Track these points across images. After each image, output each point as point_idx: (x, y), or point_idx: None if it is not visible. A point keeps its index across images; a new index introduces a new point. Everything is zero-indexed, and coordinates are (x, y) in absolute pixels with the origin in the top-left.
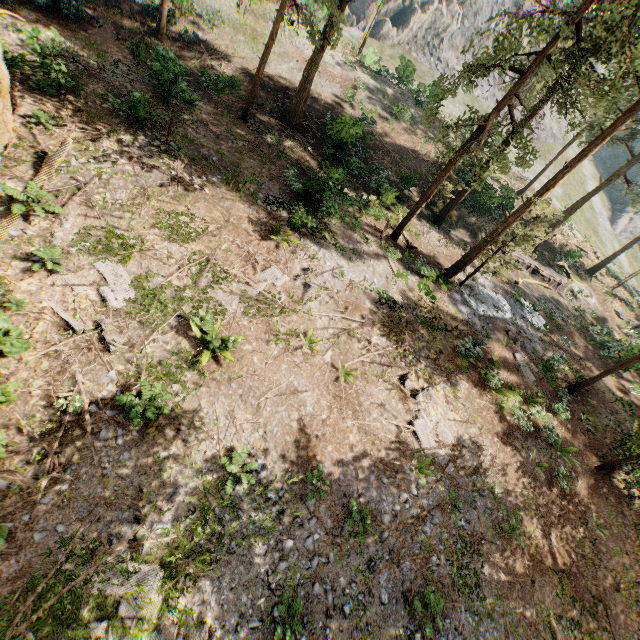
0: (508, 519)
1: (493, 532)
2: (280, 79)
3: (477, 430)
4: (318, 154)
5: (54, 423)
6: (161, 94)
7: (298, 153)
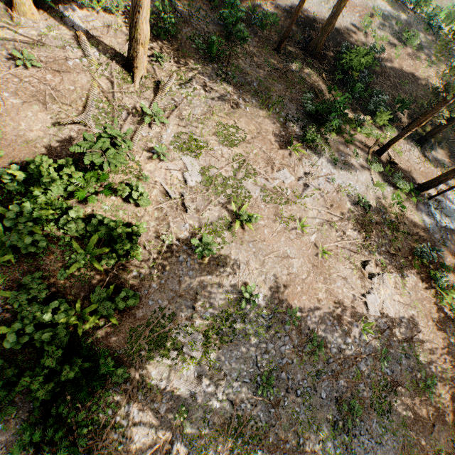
0: (424, 379)
1: (410, 384)
2: (309, 13)
3: (415, 313)
4: (329, 79)
5: (159, 247)
6: (225, 33)
7: (313, 78)
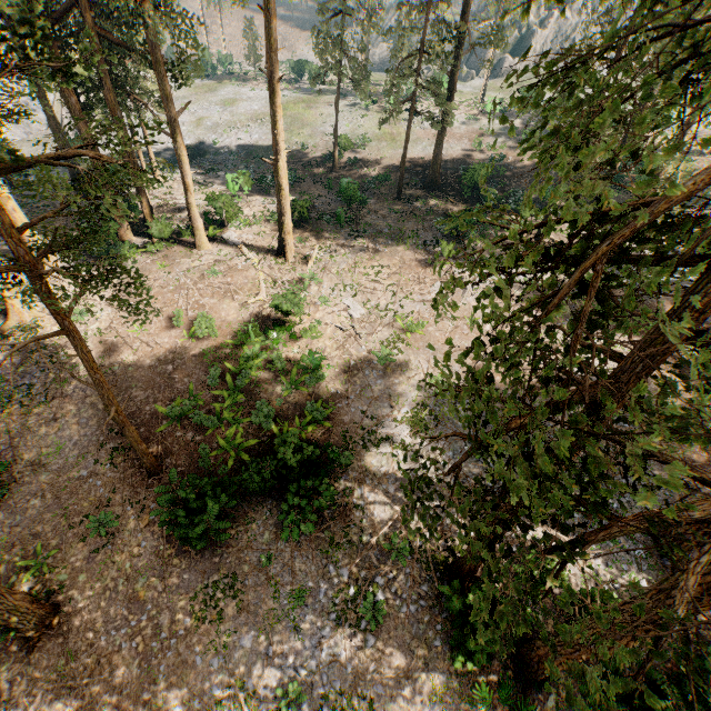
0: None
1: None
2: (417, 159)
3: None
4: (458, 201)
5: (345, 369)
6: (346, 204)
7: (442, 206)
